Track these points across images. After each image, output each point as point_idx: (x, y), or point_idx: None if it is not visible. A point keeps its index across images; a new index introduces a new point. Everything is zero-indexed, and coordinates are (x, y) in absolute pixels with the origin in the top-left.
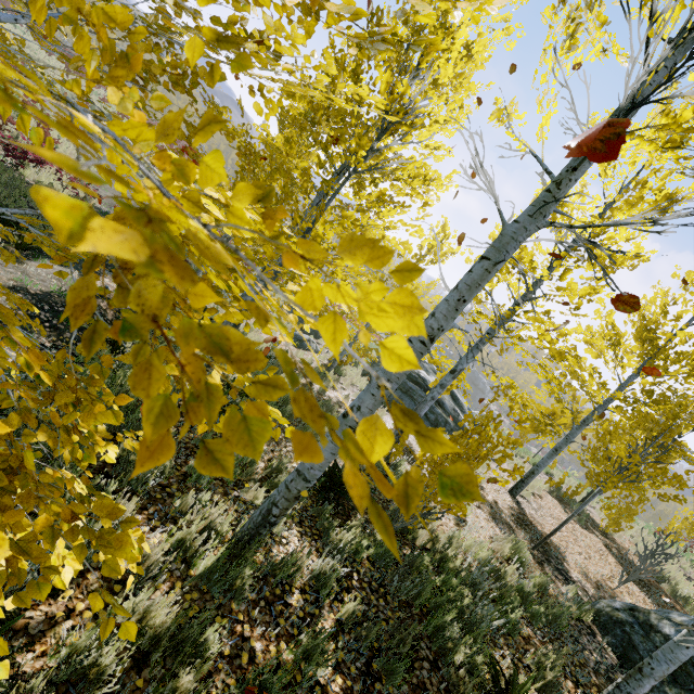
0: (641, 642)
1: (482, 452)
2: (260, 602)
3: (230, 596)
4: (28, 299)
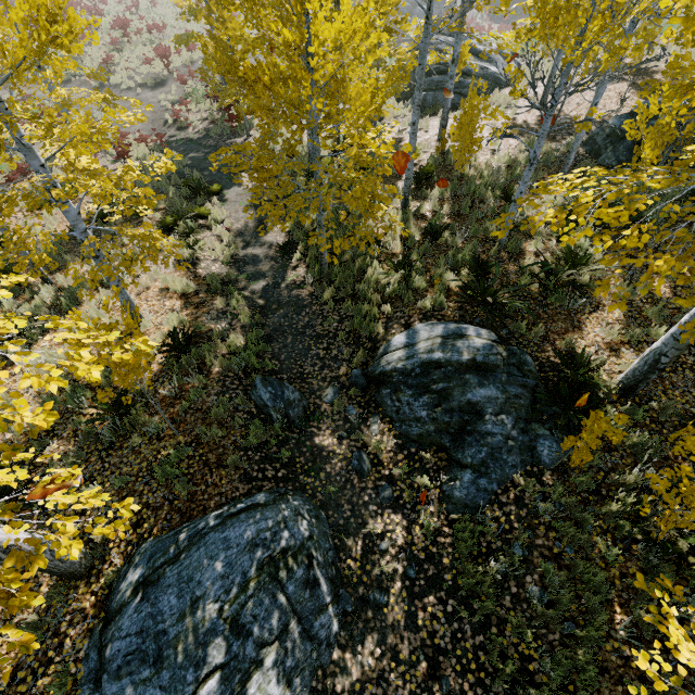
0: (600, 139)
1: (475, 115)
2: (419, 219)
3: (410, 222)
4: (253, 209)
